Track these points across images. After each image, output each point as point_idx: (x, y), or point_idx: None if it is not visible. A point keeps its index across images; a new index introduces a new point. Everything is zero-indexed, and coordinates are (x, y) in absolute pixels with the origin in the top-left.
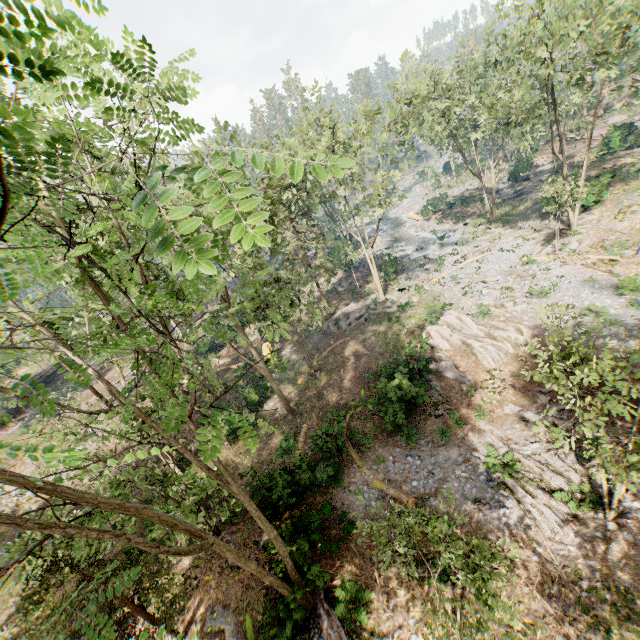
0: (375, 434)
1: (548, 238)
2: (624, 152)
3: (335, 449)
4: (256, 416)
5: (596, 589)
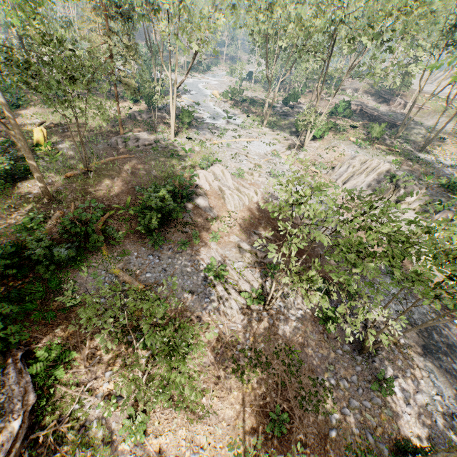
0: (128, 234)
1: (290, 147)
2: (341, 118)
3: (83, 236)
4: (3, 190)
5: (245, 350)
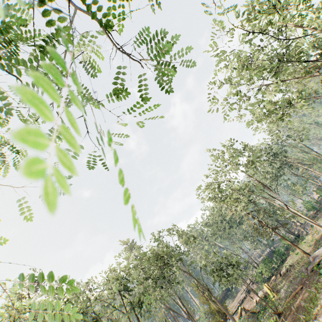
0: None
1: None
2: None
3: None
4: None
5: None
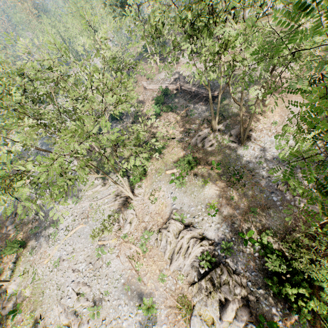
0: None
1: (120, 206)
2: (164, 115)
3: None
4: None
5: None
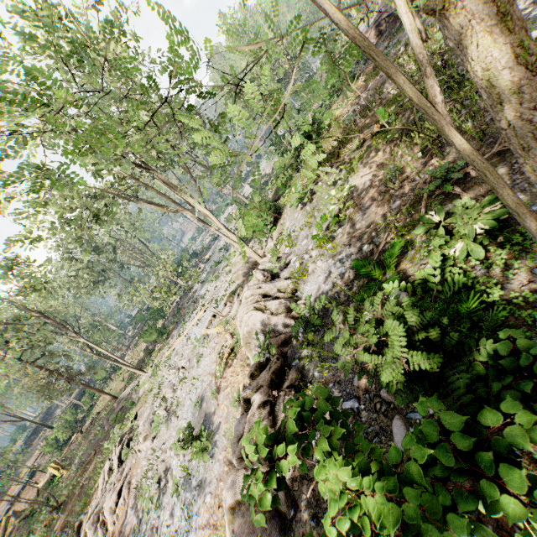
0: None
1: (244, 279)
2: (339, 98)
3: None
4: None
5: None
